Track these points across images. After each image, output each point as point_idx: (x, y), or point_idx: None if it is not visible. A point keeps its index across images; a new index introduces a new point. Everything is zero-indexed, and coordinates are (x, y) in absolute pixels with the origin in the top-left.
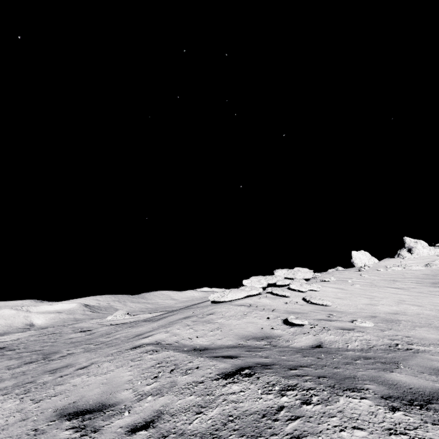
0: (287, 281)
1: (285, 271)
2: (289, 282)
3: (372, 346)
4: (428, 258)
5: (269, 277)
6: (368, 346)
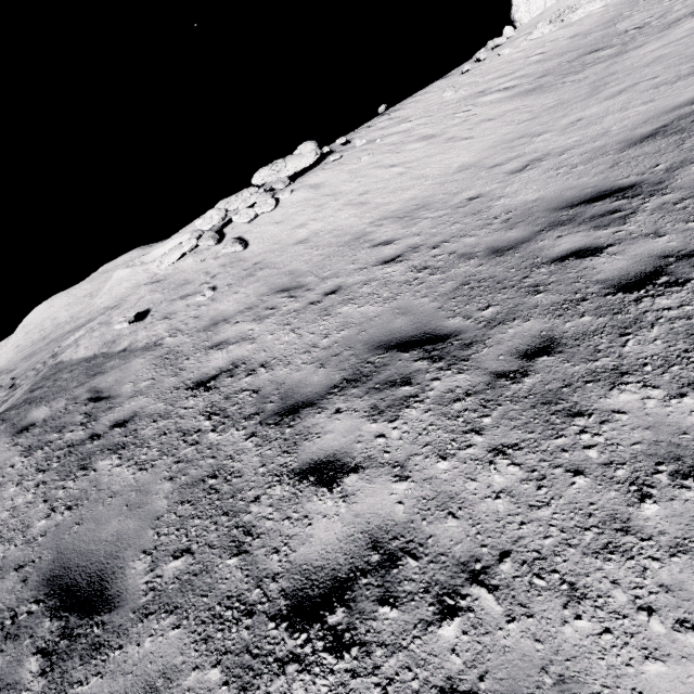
0: (251, 200)
1: (264, 172)
2: (254, 200)
3: (147, 345)
4: None
5: (232, 199)
6: (146, 344)
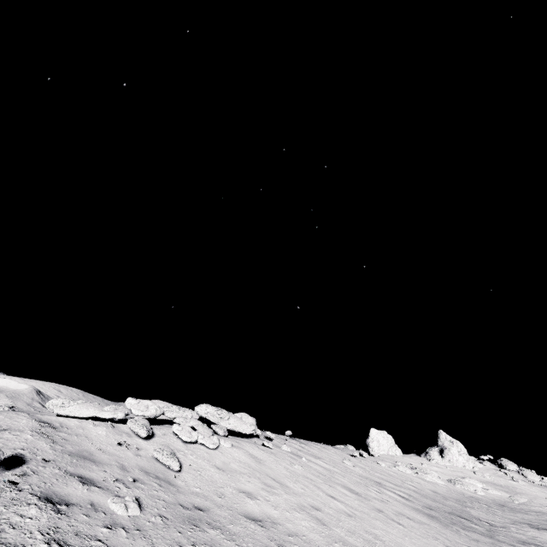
0: (192, 421)
1: (211, 409)
2: (194, 424)
3: None
4: (460, 472)
5: (174, 407)
6: None
